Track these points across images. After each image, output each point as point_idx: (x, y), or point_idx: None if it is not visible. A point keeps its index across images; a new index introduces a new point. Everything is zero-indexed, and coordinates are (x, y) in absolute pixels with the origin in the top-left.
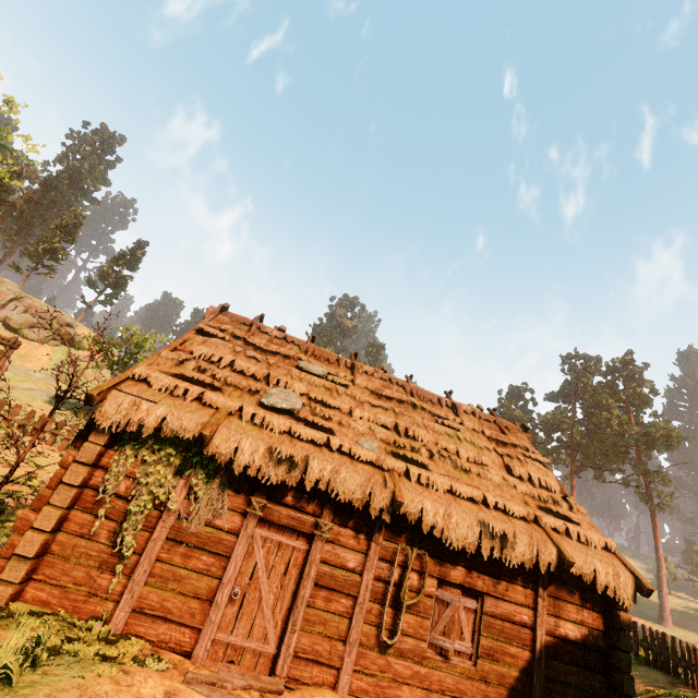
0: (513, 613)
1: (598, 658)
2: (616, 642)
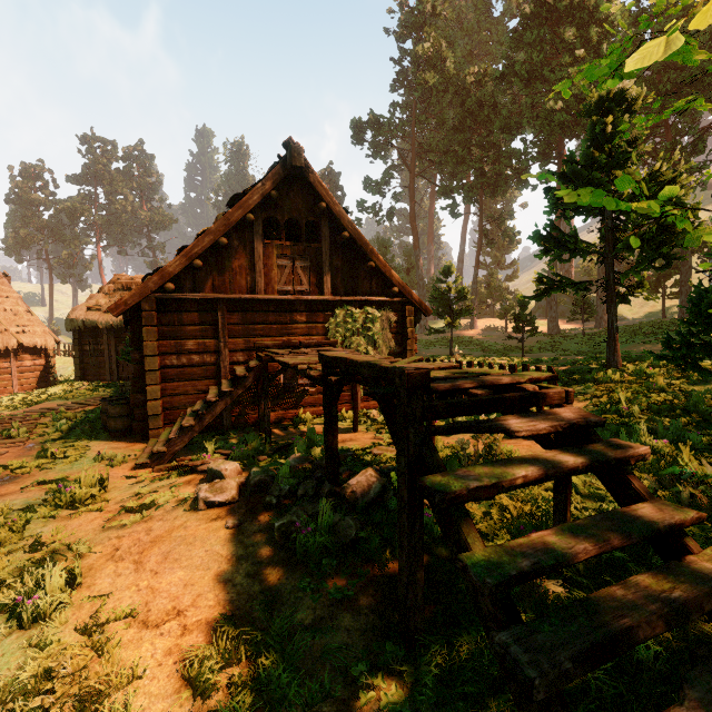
0: (0, 366)
1: (42, 367)
2: (48, 361)
